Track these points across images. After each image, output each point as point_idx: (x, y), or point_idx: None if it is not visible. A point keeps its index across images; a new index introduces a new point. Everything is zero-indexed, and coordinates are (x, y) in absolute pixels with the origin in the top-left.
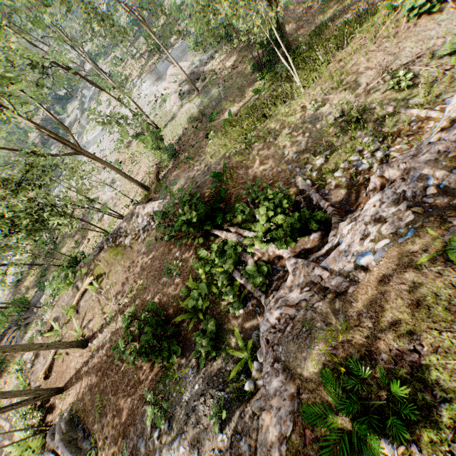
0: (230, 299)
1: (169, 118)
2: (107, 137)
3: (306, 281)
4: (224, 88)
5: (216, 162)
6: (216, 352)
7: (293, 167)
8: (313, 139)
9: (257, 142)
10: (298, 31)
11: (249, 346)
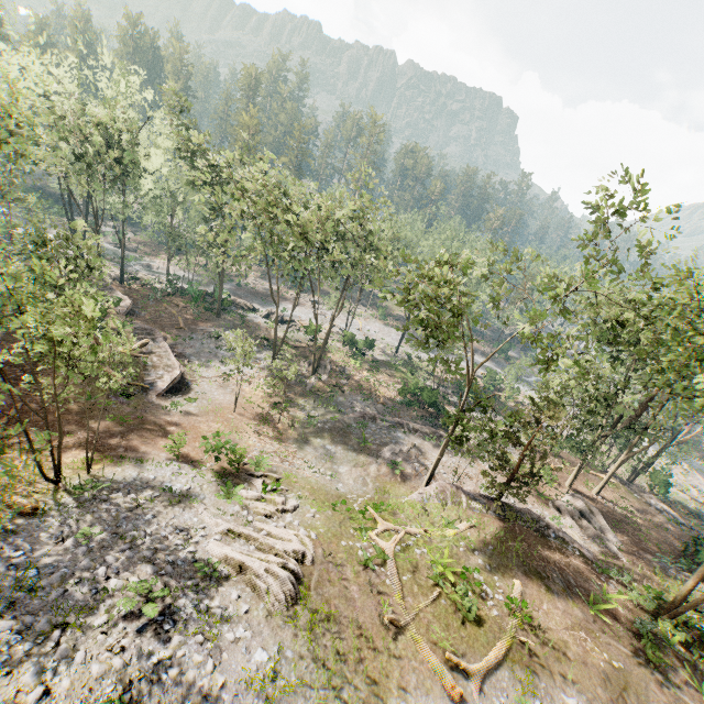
0: None
1: None
2: None
3: None
4: None
5: None
6: None
7: None
8: None
9: None
10: None
11: None
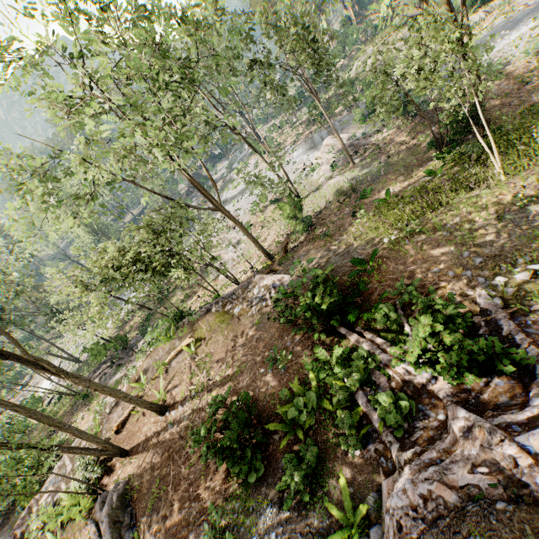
0: (345, 429)
1: (313, 188)
2: (245, 198)
3: (483, 456)
4: (385, 164)
5: (360, 245)
6: (309, 496)
7: (474, 274)
8: (514, 243)
9: (423, 233)
10: (501, 108)
11: (359, 512)
